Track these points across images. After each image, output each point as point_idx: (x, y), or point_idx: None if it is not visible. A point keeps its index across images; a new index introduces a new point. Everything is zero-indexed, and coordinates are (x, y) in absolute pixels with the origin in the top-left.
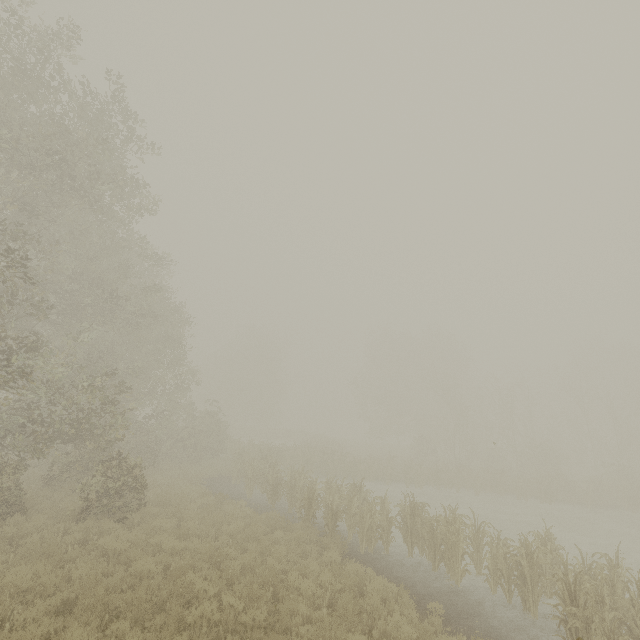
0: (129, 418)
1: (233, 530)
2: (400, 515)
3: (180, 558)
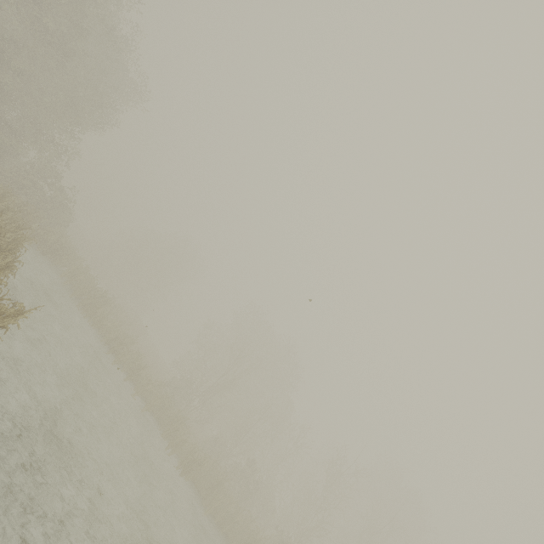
0: None
1: None
2: None
3: None
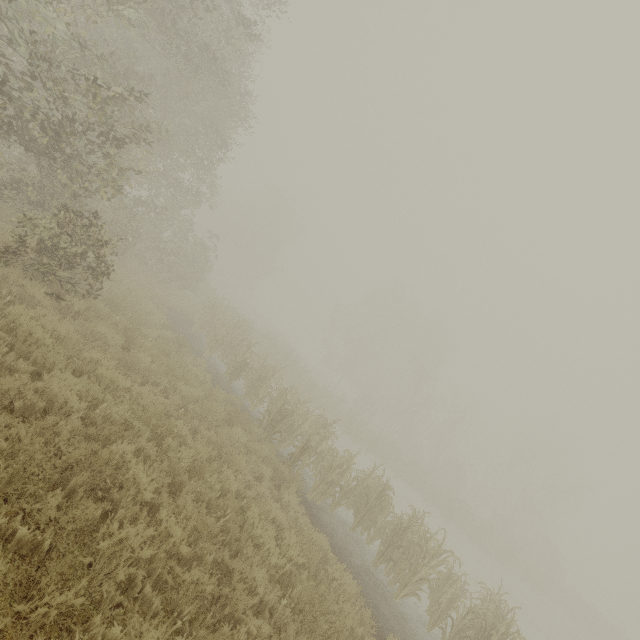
0: (128, 179)
1: (188, 395)
2: (358, 480)
3: (114, 397)
